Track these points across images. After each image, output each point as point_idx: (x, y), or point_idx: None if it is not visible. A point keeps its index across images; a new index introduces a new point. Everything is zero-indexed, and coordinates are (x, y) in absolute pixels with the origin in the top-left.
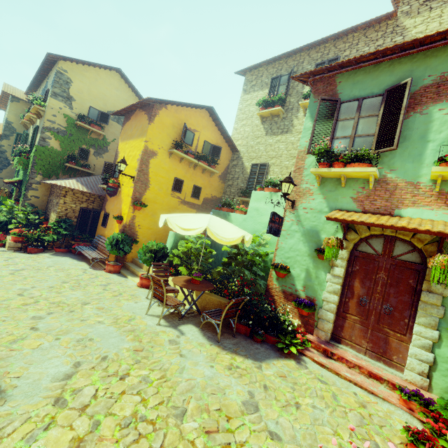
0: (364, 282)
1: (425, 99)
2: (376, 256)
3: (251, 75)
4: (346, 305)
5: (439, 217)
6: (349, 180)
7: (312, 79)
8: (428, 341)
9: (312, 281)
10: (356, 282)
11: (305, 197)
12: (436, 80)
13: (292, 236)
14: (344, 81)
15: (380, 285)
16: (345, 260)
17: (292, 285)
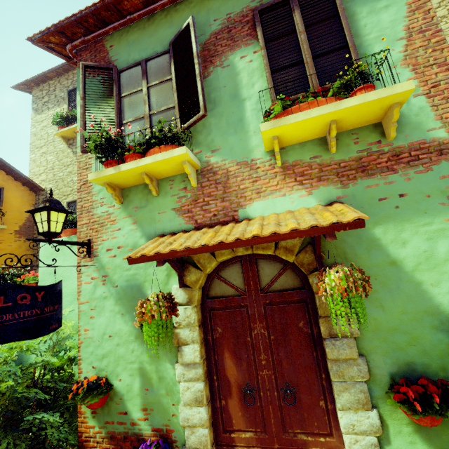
0: (238, 354)
1: (221, 47)
2: (239, 298)
3: (40, 91)
4: (226, 414)
5: (297, 204)
6: (162, 181)
7: (70, 46)
8: (371, 439)
9: (155, 391)
10: (227, 359)
11: (105, 230)
12: (224, 23)
13: (100, 309)
14: (117, 44)
15: (262, 349)
16: (195, 325)
17: (124, 415)
